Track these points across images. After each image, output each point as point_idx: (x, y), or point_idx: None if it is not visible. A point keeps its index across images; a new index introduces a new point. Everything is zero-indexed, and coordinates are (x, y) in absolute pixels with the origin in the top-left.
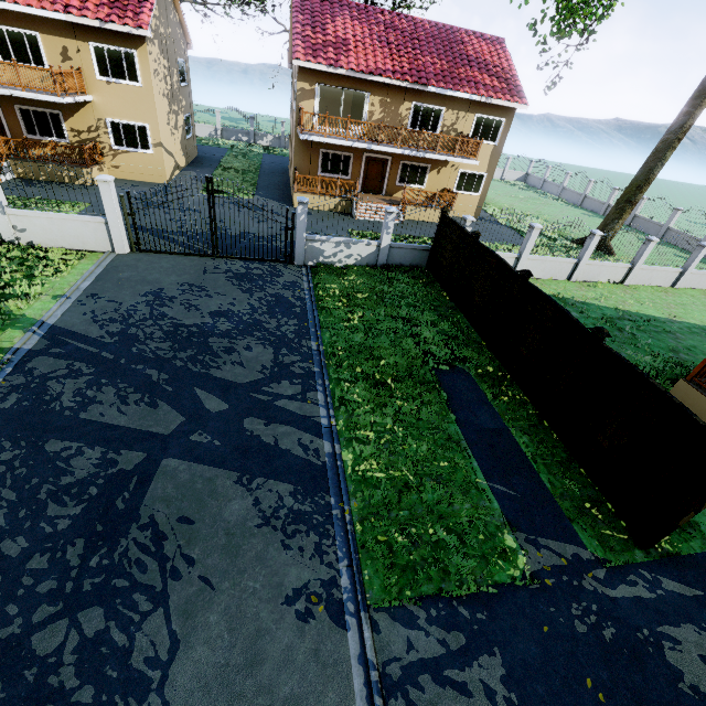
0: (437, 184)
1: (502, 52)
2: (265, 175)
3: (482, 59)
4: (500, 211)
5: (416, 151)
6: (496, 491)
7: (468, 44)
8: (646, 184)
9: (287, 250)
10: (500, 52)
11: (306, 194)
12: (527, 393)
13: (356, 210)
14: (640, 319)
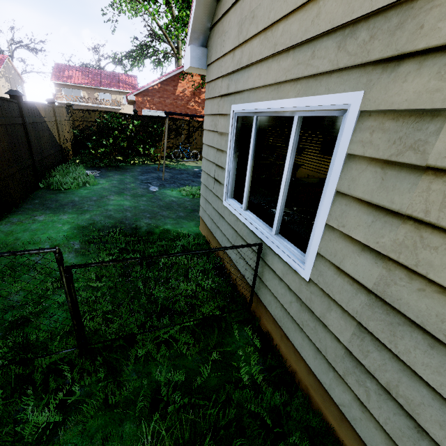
0: None
1: (134, 79)
2: None
3: (125, 80)
4: None
5: (97, 105)
6: None
7: (120, 77)
8: None
9: None
10: (132, 79)
11: None
12: None
13: None
14: None
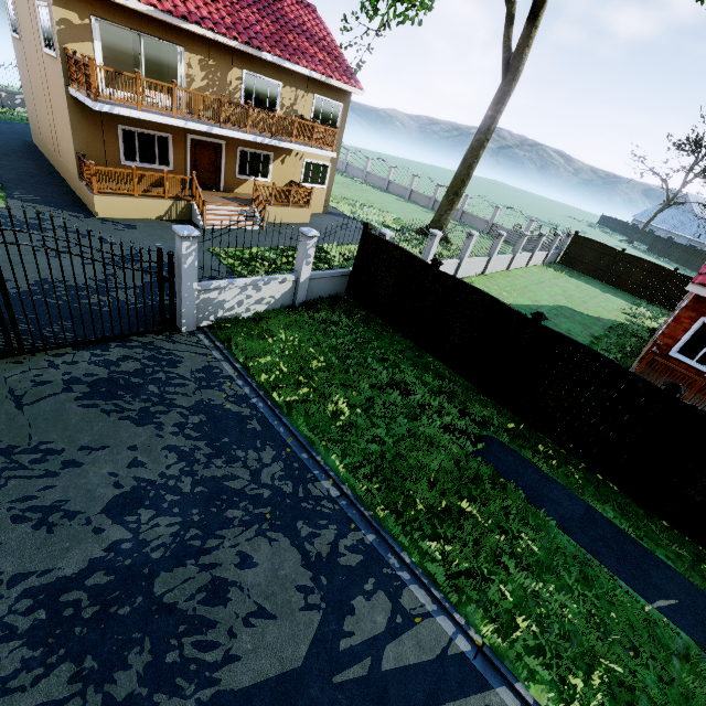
0: (283, 176)
1: (319, 22)
2: (0, 158)
3: (305, 26)
4: (337, 201)
5: (270, 138)
6: (666, 612)
7: (284, 4)
8: (468, 179)
9: (148, 305)
10: (318, 22)
11: (115, 197)
12: (565, 445)
13: (203, 216)
14: (525, 311)
